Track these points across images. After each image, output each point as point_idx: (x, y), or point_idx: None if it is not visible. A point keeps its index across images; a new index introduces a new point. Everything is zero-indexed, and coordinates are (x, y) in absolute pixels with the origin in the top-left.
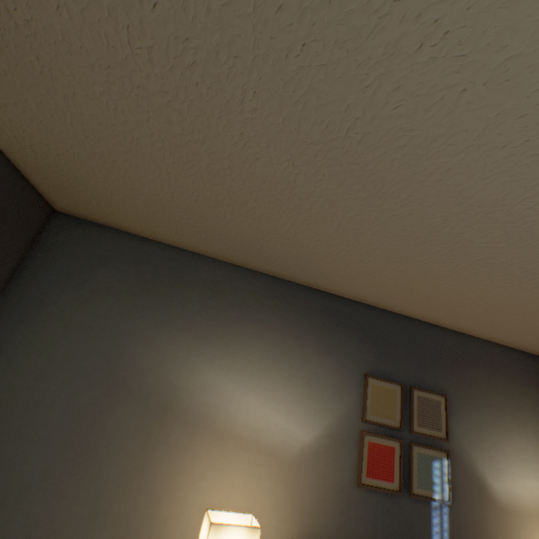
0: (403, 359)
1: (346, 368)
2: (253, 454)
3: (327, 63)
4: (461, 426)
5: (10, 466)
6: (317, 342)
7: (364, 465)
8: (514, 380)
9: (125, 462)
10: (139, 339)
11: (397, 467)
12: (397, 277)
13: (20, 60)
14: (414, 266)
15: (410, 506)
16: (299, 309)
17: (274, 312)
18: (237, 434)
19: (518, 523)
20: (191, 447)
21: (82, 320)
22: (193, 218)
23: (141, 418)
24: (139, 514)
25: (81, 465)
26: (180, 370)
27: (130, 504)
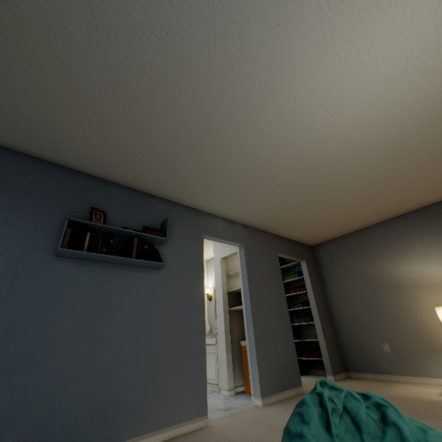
0: None
1: None
2: None
3: (342, 191)
4: None
5: (360, 319)
6: None
7: None
8: None
9: (395, 308)
10: (367, 268)
11: None
12: None
13: (296, 225)
14: None
15: None
16: (428, 219)
17: (415, 228)
18: (436, 283)
19: None
20: (418, 295)
21: (345, 272)
22: (348, 222)
23: (389, 292)
24: (415, 322)
25: (381, 312)
26: (391, 271)
27: (408, 319)
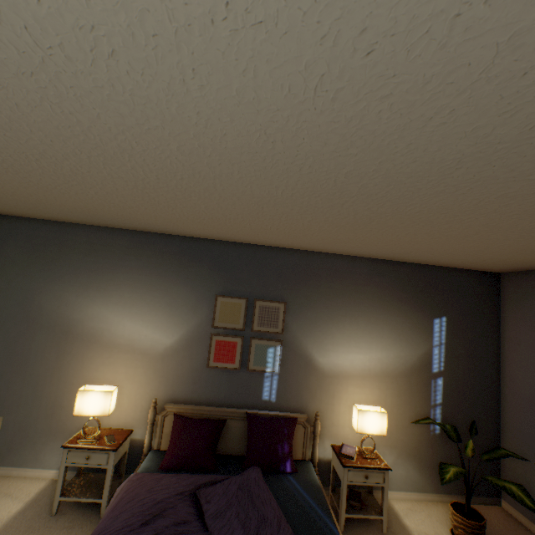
0: (251, 279)
1: (200, 292)
2: (130, 354)
3: None
4: (297, 323)
5: None
6: (176, 276)
7: (212, 355)
8: (355, 283)
9: (48, 365)
10: (42, 292)
11: (238, 354)
12: (195, 222)
13: None
14: (187, 215)
15: (248, 377)
16: (160, 253)
17: (140, 258)
18: (118, 344)
19: (336, 382)
20: (88, 354)
21: (2, 285)
22: (30, 205)
23: (53, 341)
24: (62, 391)
25: (22, 369)
26: (74, 309)
27: (56, 386)
